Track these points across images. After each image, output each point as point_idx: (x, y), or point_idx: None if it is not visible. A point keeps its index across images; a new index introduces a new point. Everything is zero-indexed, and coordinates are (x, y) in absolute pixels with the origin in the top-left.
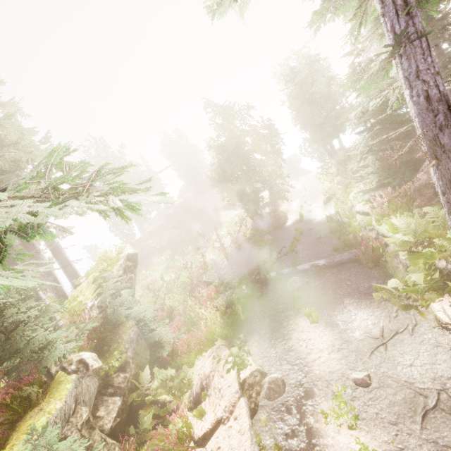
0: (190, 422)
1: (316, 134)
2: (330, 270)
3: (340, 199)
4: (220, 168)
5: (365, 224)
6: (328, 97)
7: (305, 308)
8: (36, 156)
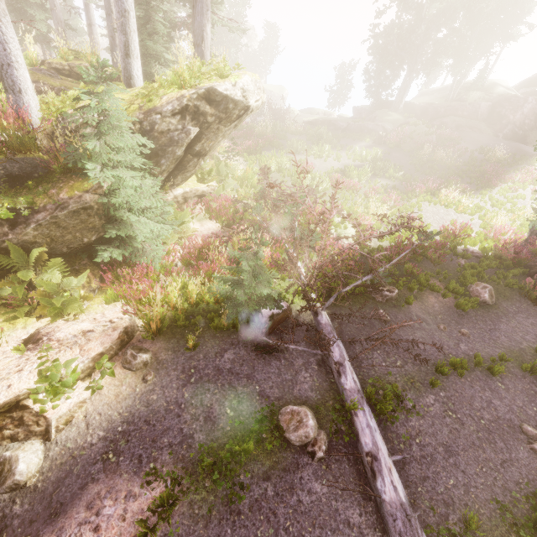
0: (0, 345)
1: None
2: (375, 521)
3: None
4: None
5: None
6: None
7: (207, 482)
8: None
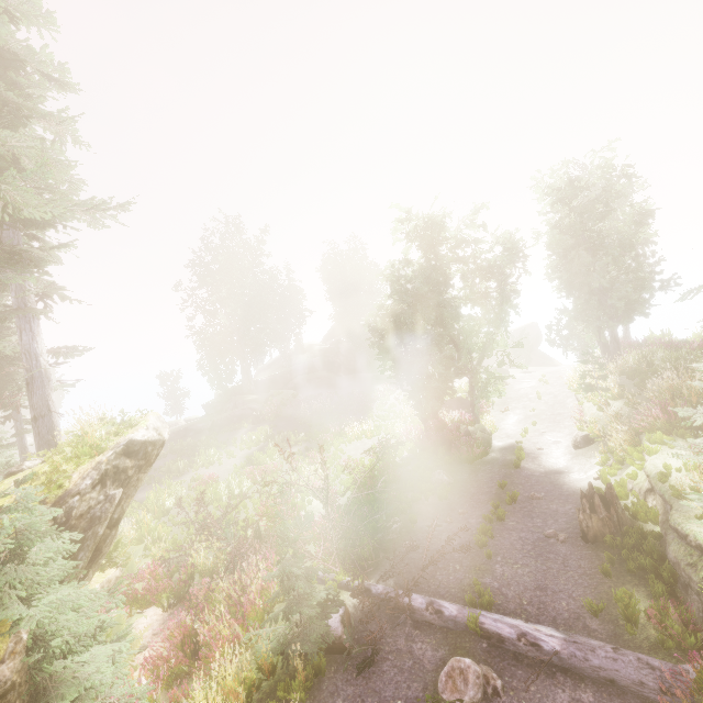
0: None
1: (587, 305)
2: (572, 681)
3: (617, 453)
4: (394, 317)
5: (700, 582)
6: (630, 246)
7: None
8: (27, 204)
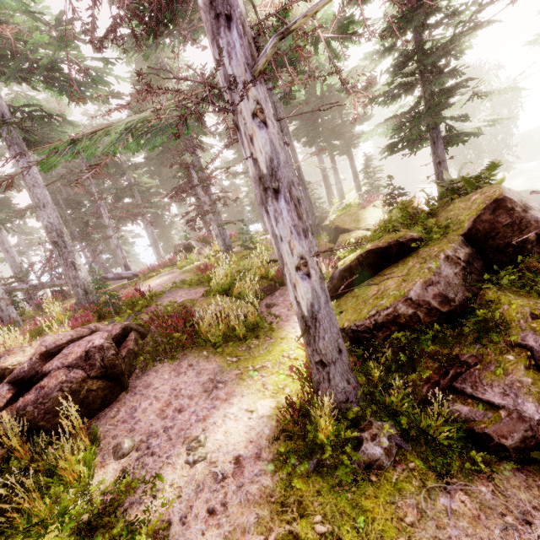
0: None
1: None
2: None
3: None
4: None
5: None
6: None
7: None
8: None
